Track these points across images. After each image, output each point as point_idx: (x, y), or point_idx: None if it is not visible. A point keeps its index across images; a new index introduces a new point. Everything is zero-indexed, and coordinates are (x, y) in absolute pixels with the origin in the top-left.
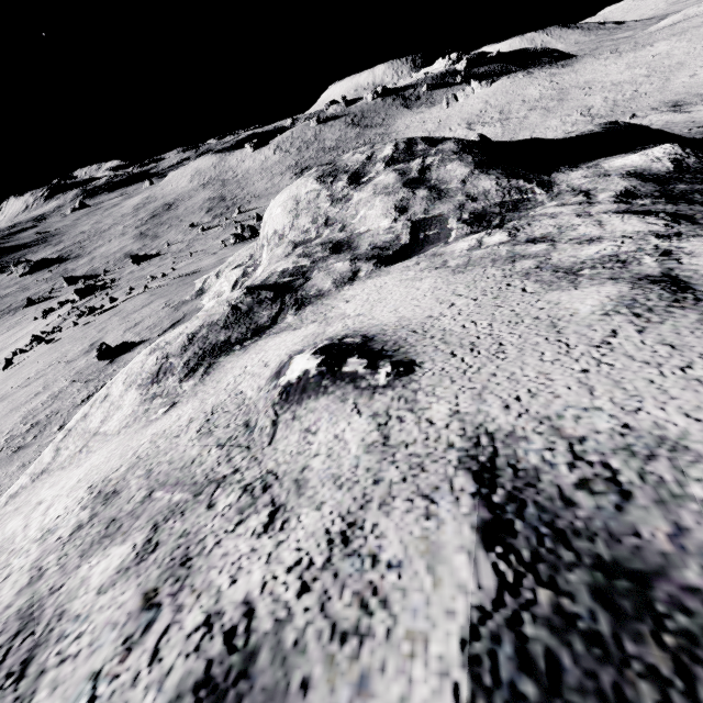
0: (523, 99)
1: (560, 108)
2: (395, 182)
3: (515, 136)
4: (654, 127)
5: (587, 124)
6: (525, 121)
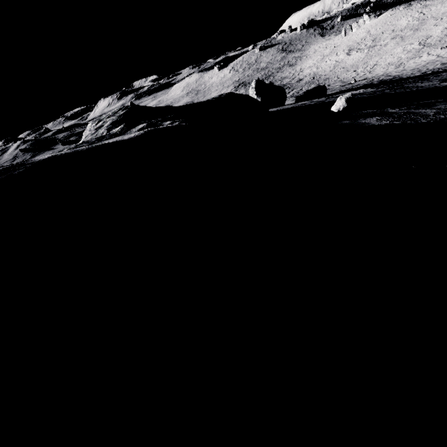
0: (393, 29)
1: (411, 37)
2: (97, 127)
3: (368, 61)
4: (435, 60)
5: (415, 52)
6: (383, 48)
